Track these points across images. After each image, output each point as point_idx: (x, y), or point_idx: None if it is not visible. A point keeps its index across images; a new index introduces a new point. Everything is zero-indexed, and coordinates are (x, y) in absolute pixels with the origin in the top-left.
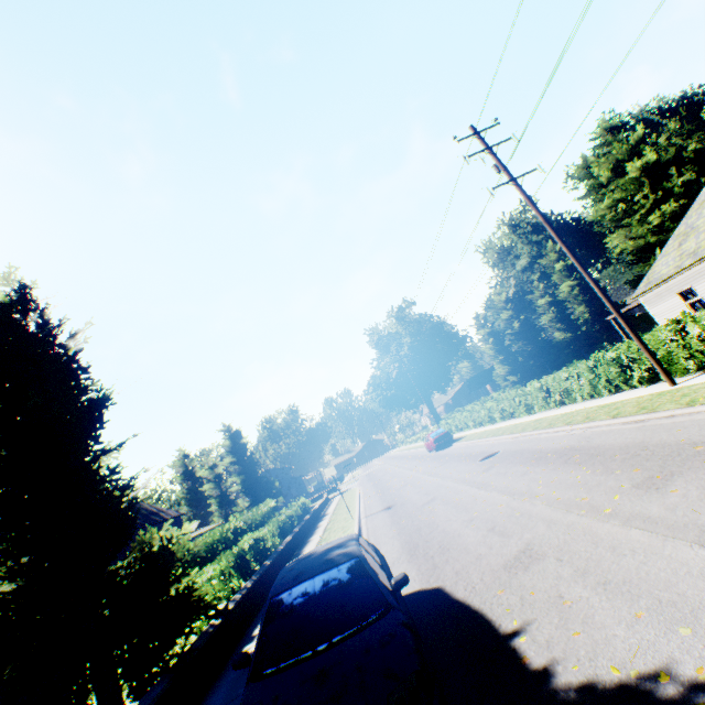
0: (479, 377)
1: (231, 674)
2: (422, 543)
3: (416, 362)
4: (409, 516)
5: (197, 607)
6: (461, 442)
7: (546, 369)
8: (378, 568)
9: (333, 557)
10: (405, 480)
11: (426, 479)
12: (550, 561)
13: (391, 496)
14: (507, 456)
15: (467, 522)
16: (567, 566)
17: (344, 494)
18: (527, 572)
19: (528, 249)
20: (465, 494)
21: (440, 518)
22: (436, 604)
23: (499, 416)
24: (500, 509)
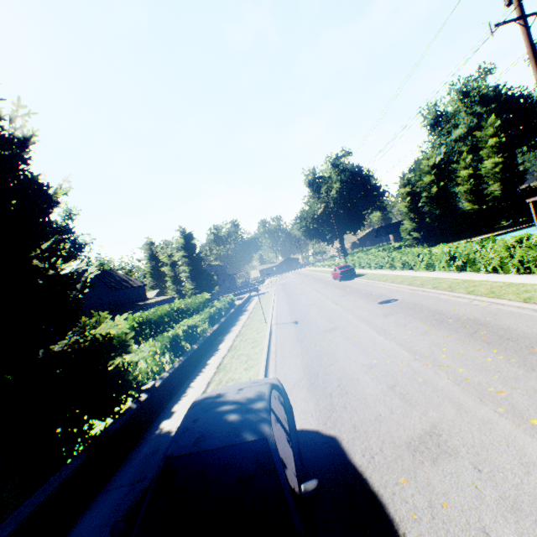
0: (387, 227)
1: (147, 448)
2: (322, 374)
3: (340, 206)
4: (312, 338)
5: (125, 391)
6: (362, 279)
7: (446, 232)
8: (286, 450)
9: (239, 428)
10: (312, 301)
11: (330, 306)
12: (465, 465)
13: (299, 311)
14: (406, 307)
15: (366, 368)
16: (490, 486)
17: (262, 296)
18: (436, 467)
19: (468, 120)
20: (365, 334)
21: (340, 352)
22: (332, 459)
23: (399, 266)
24: (401, 366)
